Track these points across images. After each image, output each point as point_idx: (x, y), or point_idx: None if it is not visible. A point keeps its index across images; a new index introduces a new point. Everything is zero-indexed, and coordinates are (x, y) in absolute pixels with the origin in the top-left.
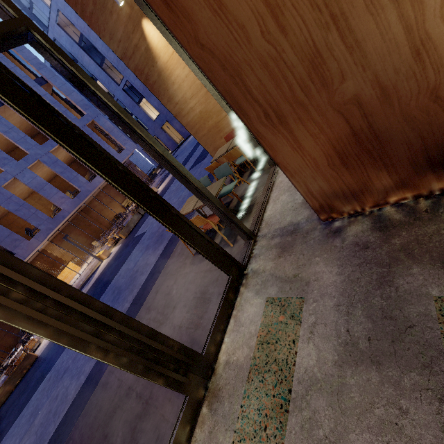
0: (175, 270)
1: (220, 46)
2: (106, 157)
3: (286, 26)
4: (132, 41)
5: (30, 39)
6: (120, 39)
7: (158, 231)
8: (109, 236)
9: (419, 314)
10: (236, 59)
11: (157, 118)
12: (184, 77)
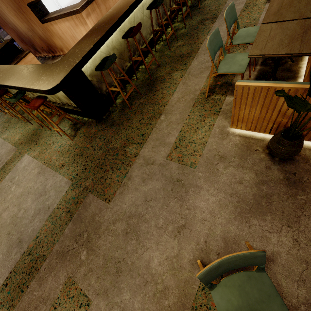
0: None
1: None
2: None
3: None
4: None
5: None
6: None
7: None
8: None
9: None
10: None
11: None
12: None
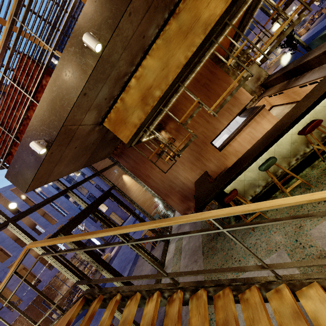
0: (142, 263)
1: (155, 185)
2: (130, 209)
3: (164, 182)
4: (118, 181)
5: (114, 188)
6: (113, 180)
7: (121, 269)
8: (75, 296)
9: (198, 223)
10: (157, 187)
11: (107, 210)
12: (136, 189)
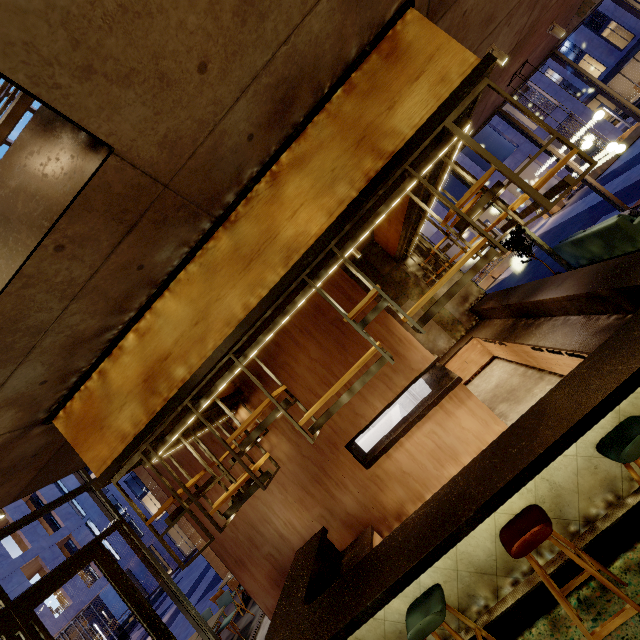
0: None
1: (214, 533)
2: (141, 598)
3: (238, 528)
4: None
5: (120, 528)
6: None
7: None
8: None
9: None
10: (221, 538)
11: (163, 516)
12: None
